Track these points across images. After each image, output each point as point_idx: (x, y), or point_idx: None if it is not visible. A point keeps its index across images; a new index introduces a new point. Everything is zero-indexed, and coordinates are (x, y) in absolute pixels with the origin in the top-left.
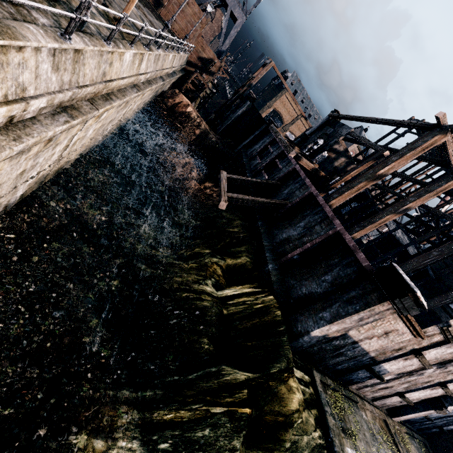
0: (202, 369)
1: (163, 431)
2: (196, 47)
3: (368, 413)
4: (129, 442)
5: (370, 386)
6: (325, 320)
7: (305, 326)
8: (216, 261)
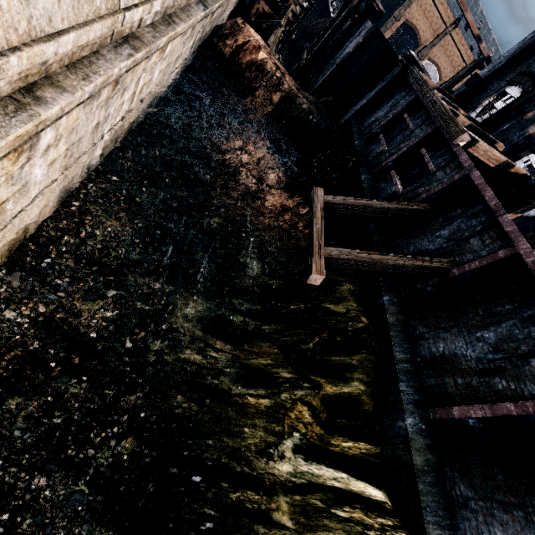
0: None
1: None
2: None
3: None
4: None
5: None
6: None
7: None
8: (300, 396)
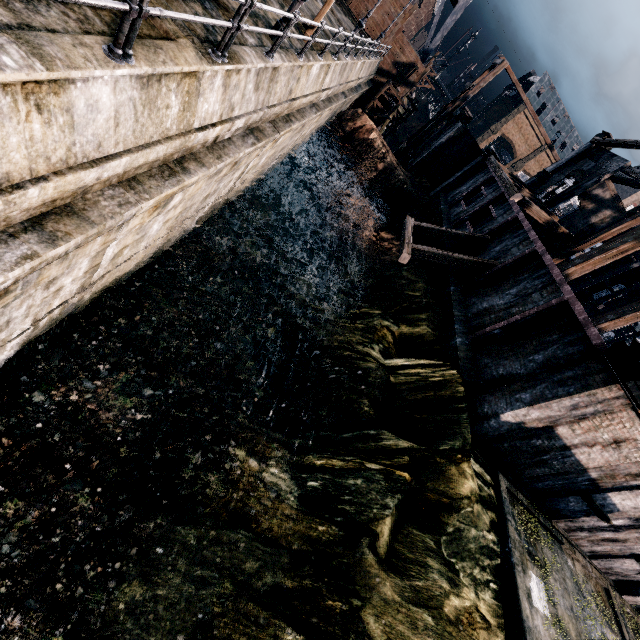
0: (359, 430)
1: (313, 473)
2: (392, 48)
3: (578, 566)
4: (281, 472)
5: (588, 530)
6: (523, 402)
7: (494, 407)
8: (387, 325)
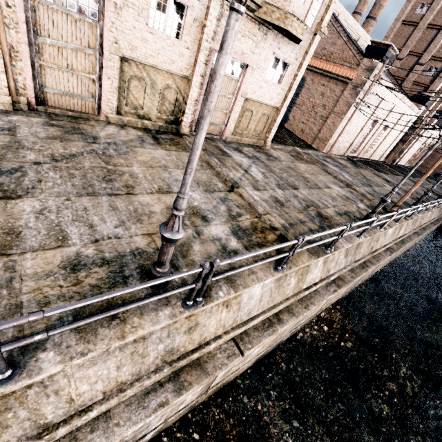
0: None
1: None
2: None
3: None
4: None
5: None
6: None
7: None
8: None
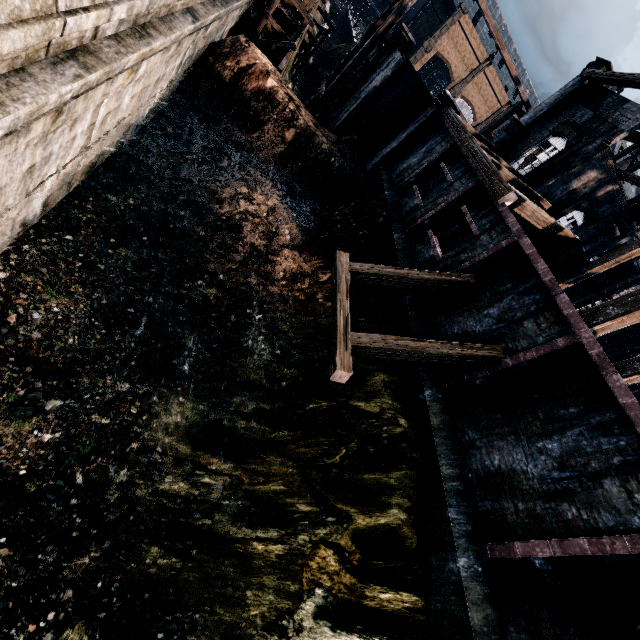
0: None
1: None
2: None
3: None
4: None
5: None
6: None
7: None
8: (323, 536)
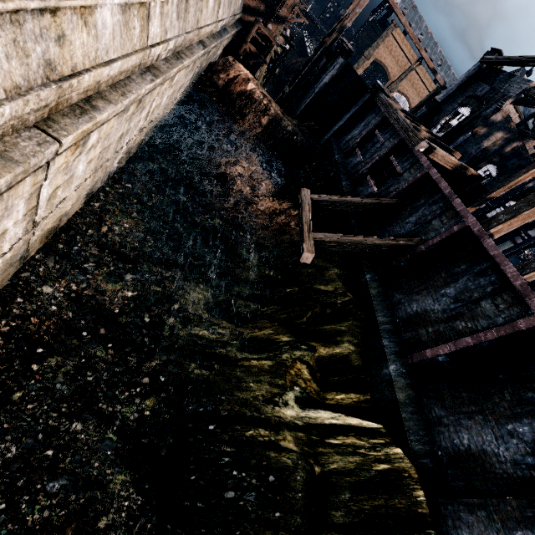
0: None
1: None
2: None
3: None
4: None
5: None
6: None
7: None
8: (299, 356)
